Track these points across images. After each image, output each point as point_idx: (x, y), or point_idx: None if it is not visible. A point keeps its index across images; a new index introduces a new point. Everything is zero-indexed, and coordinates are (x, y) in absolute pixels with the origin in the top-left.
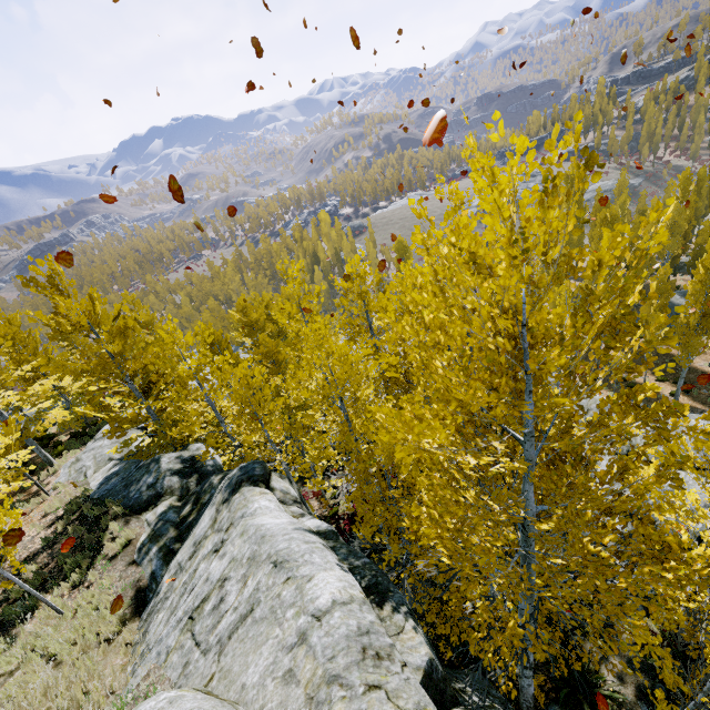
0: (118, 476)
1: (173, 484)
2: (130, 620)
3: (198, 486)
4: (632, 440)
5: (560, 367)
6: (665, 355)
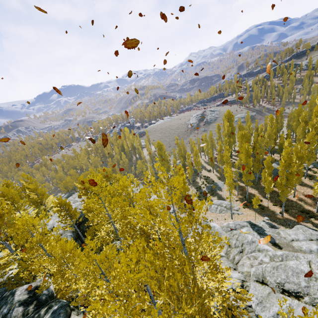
0: None
1: (18, 313)
2: None
3: (33, 313)
4: (264, 273)
5: None
6: (275, 192)
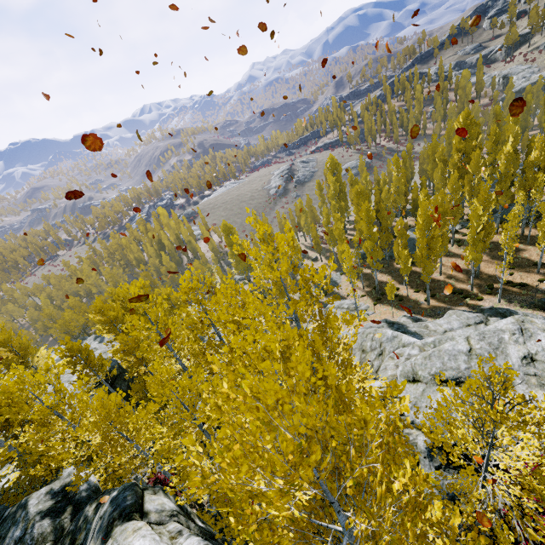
0: None
1: (44, 529)
2: None
3: (72, 521)
4: (414, 369)
5: (357, 475)
6: (414, 273)
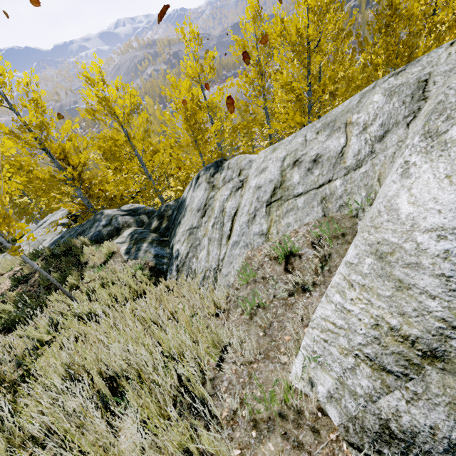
0: (64, 237)
1: (127, 220)
2: (158, 282)
3: (150, 218)
4: None
5: None
6: None
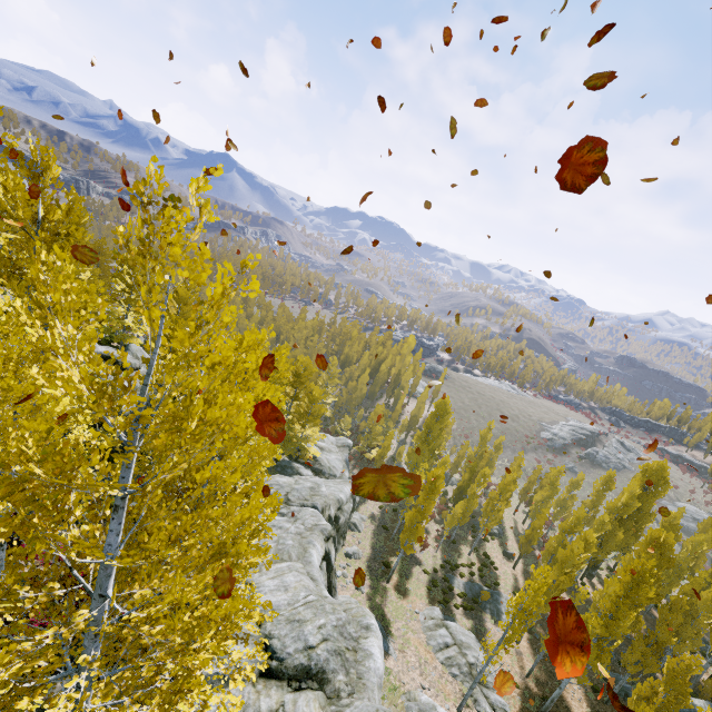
0: None
1: None
2: None
3: None
4: None
5: None
6: None
